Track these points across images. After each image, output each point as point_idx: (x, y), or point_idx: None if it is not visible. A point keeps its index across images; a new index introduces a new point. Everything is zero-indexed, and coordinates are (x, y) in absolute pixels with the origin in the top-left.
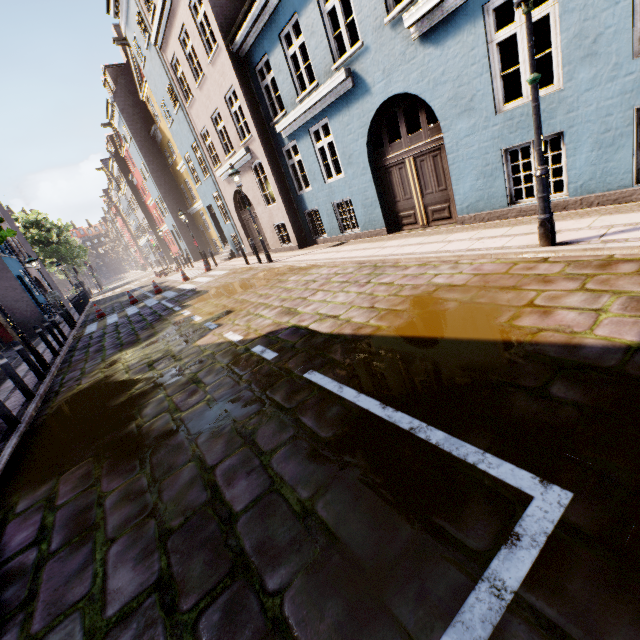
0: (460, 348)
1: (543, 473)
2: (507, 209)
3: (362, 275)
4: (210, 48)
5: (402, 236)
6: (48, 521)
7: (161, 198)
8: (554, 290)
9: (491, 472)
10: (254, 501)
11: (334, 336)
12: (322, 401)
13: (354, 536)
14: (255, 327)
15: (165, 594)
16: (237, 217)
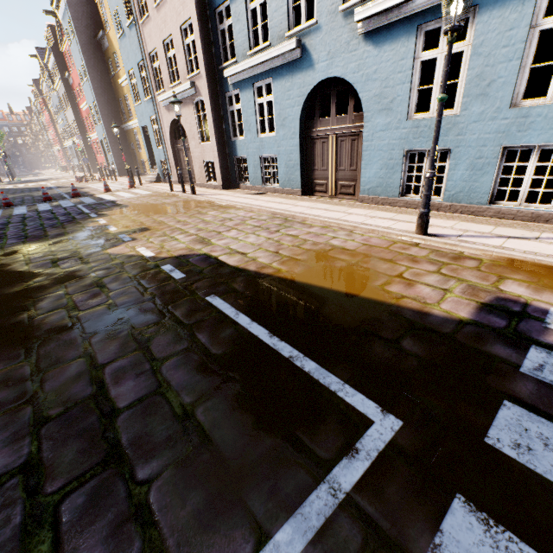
0: (341, 299)
1: (385, 405)
2: (398, 199)
3: (273, 224)
4: None
5: (313, 200)
6: None
7: (96, 105)
8: (419, 269)
9: (347, 399)
10: (138, 400)
11: (240, 270)
12: (218, 323)
13: (225, 439)
14: (168, 248)
15: (30, 477)
16: (170, 145)
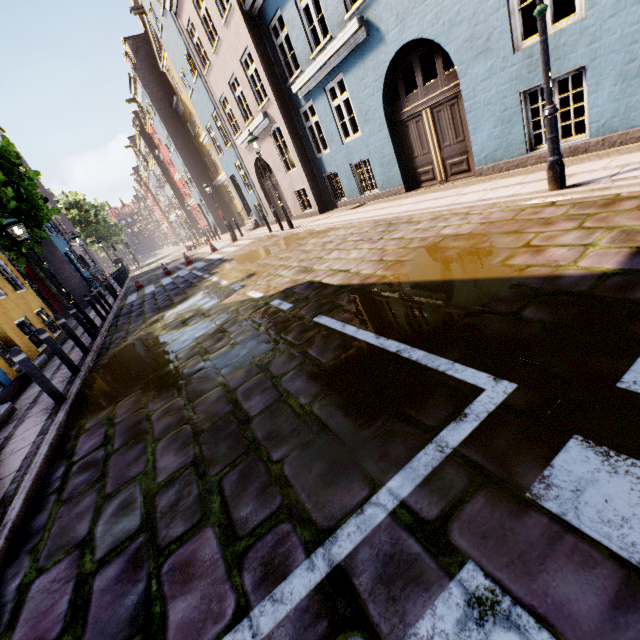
0: (453, 287)
1: (498, 373)
2: (526, 156)
3: (376, 233)
4: (224, 8)
5: (419, 193)
6: (110, 432)
7: (187, 172)
8: (552, 231)
9: (456, 376)
10: (266, 408)
11: (343, 287)
12: (327, 337)
13: (340, 424)
14: (274, 285)
15: (198, 467)
16: (259, 186)
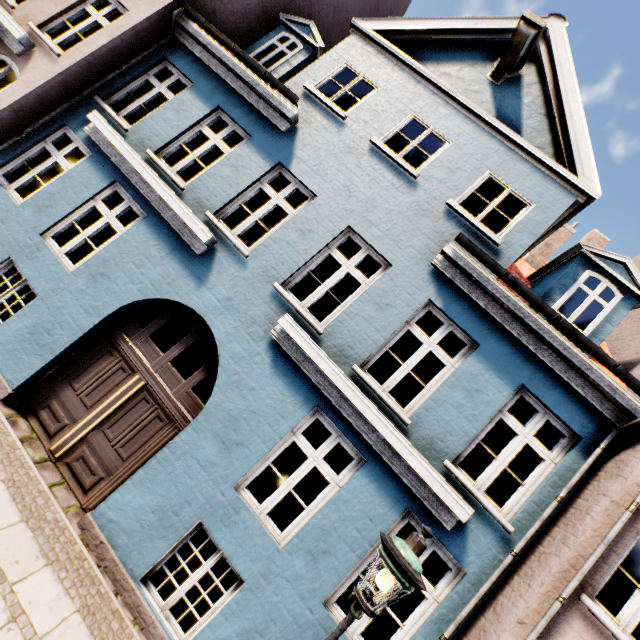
0: None
1: None
2: (133, 585)
3: None
4: None
5: (5, 447)
6: None
7: None
8: None
9: None
10: None
11: None
12: None
13: None
14: None
15: None
16: None
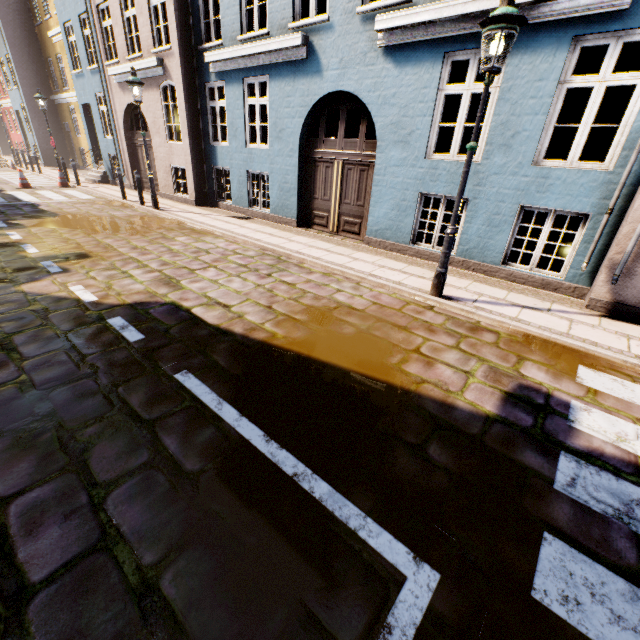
0: (354, 383)
1: (417, 548)
2: (408, 246)
3: (264, 264)
4: None
5: (311, 235)
6: None
7: (10, 60)
8: (437, 342)
9: (371, 542)
10: (67, 566)
11: (222, 331)
12: (194, 418)
13: (208, 629)
14: (119, 289)
15: None
16: (124, 136)
